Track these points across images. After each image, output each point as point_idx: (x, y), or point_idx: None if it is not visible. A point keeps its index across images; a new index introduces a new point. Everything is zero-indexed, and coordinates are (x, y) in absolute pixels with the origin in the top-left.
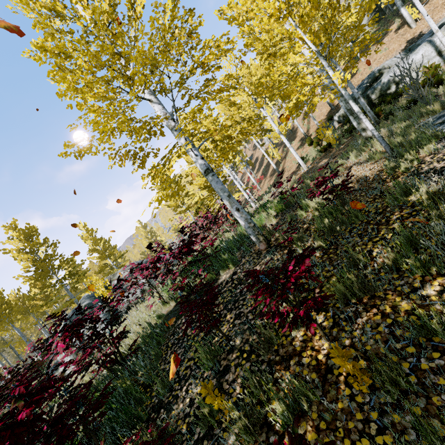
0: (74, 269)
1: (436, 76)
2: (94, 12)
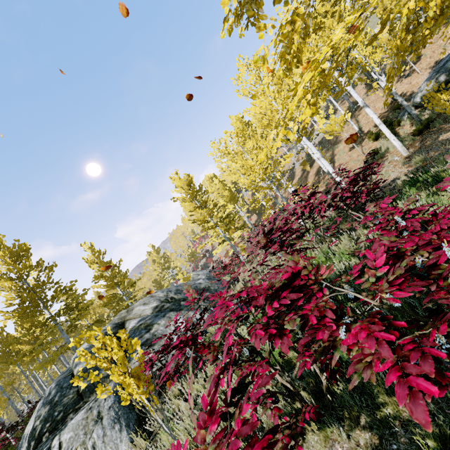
0: (72, 301)
1: None
2: None
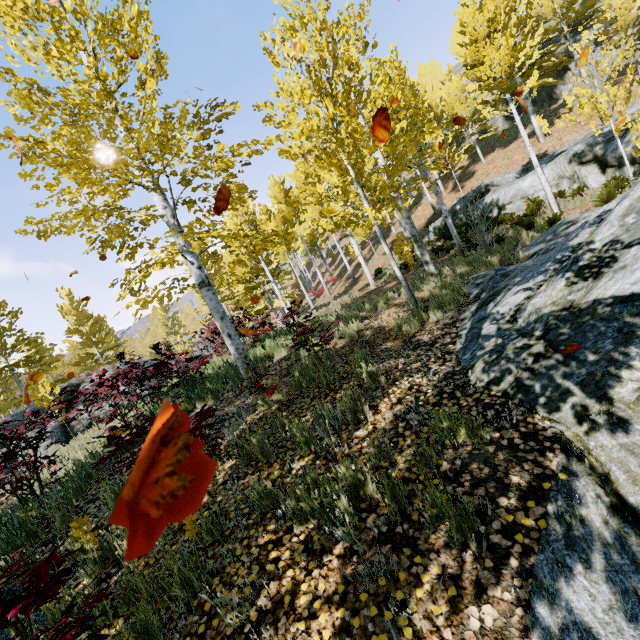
0: (35, 354)
1: (528, 217)
2: (95, 79)
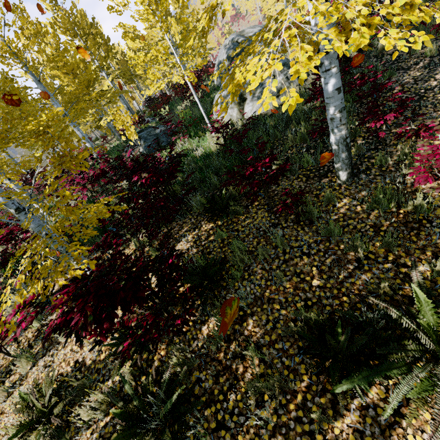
0: None
1: None
2: None
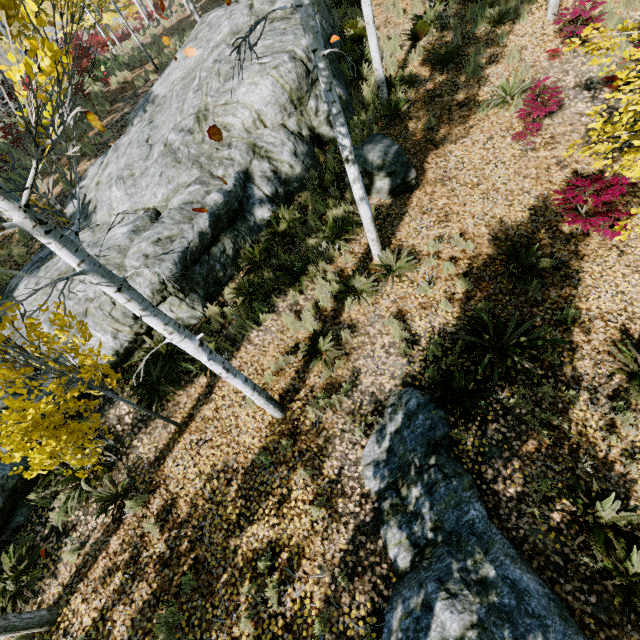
0: None
1: None
2: None
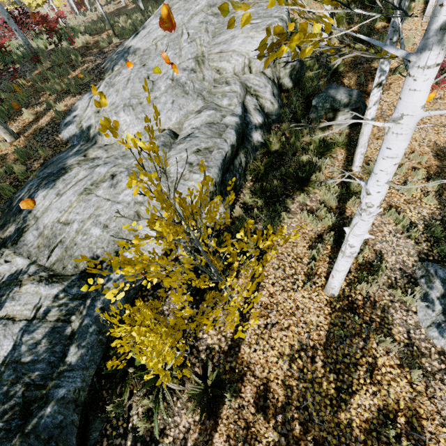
0: None
1: None
2: None
